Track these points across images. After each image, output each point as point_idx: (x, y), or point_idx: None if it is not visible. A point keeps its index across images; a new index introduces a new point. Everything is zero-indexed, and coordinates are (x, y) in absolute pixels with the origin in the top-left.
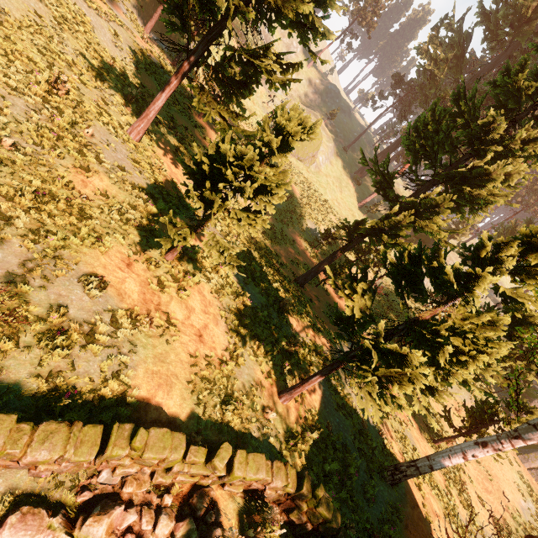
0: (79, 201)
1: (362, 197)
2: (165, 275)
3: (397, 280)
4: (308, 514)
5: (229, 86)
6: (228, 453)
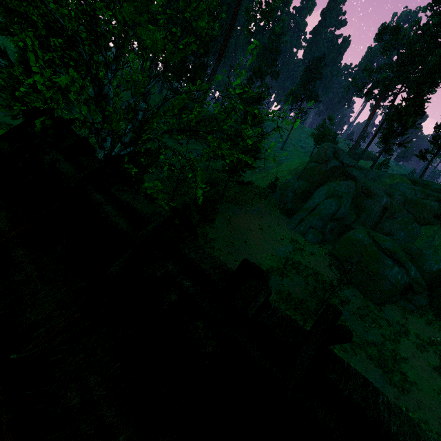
0: None
1: None
2: None
3: None
4: None
5: None
6: None
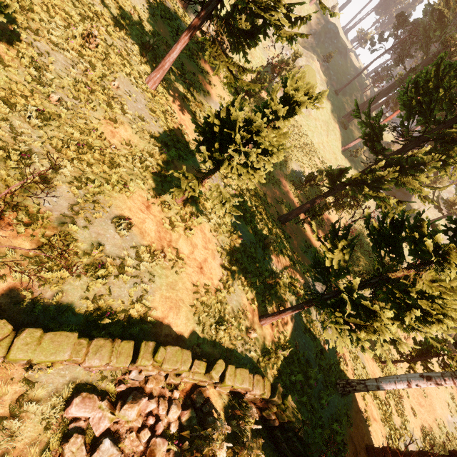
0: (109, 150)
1: (347, 141)
2: (175, 216)
3: (376, 241)
4: (277, 414)
5: (237, 36)
6: (222, 368)
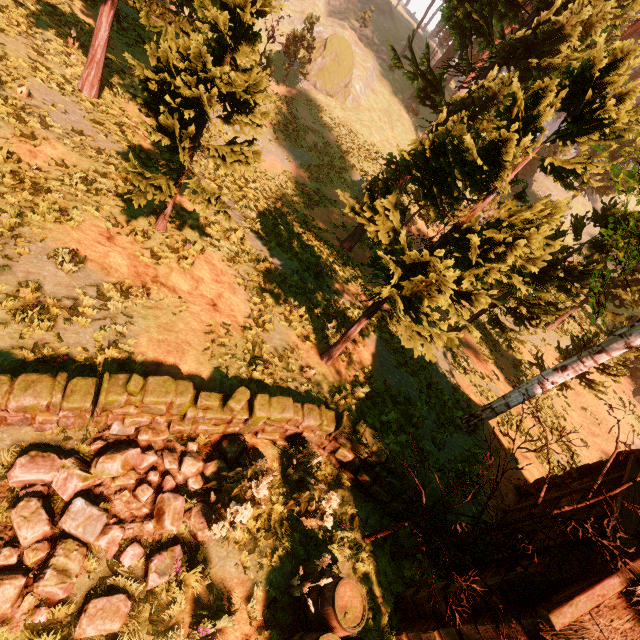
0: (30, 174)
1: (422, 130)
2: (159, 246)
3: (423, 185)
4: (354, 450)
5: None
6: (245, 396)
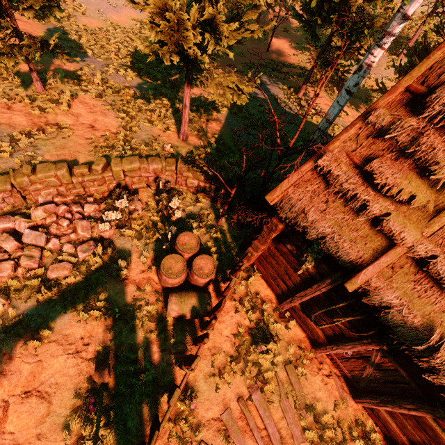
0: None
1: None
2: (44, 103)
3: None
4: (195, 177)
5: None
6: (102, 161)
